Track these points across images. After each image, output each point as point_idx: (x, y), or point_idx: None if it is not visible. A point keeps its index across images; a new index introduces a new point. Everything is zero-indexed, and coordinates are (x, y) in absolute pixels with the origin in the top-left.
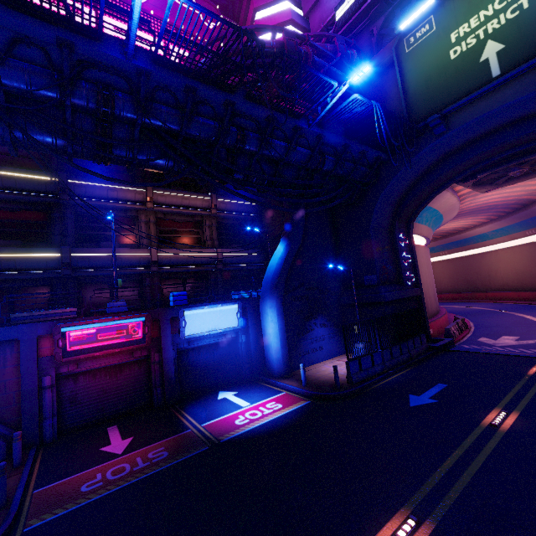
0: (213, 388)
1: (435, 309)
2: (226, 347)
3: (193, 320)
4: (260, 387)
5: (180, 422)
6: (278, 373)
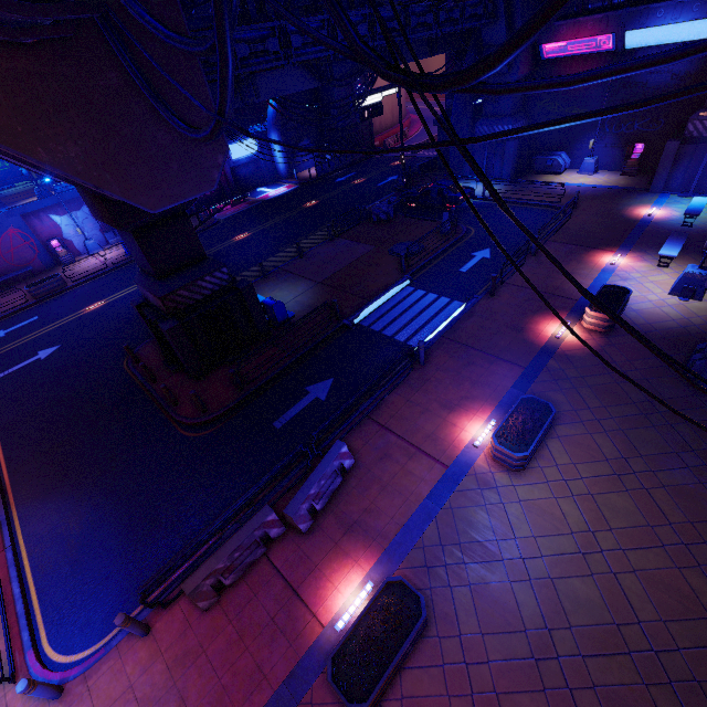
0: (252, 188)
1: (391, 124)
2: (254, 165)
3: (235, 150)
4: (276, 184)
5: (246, 199)
6: (285, 177)
